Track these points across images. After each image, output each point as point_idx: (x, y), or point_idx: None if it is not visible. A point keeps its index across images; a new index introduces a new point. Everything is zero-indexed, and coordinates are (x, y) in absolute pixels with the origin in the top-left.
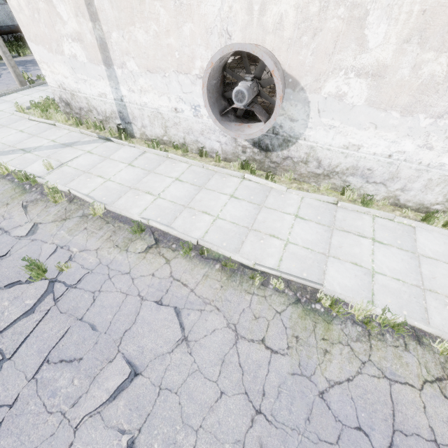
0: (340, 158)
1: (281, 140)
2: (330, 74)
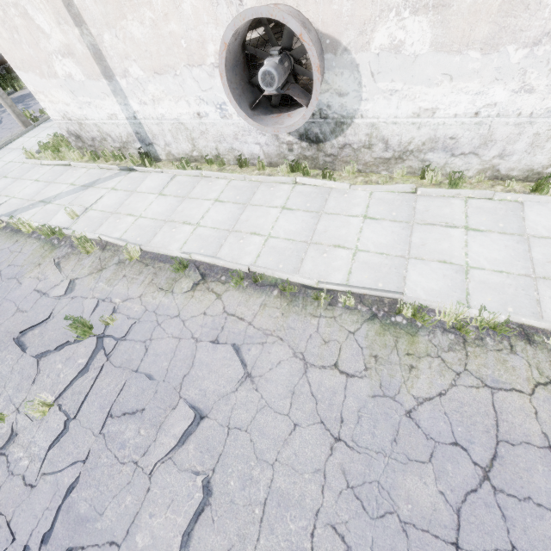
0: (412, 131)
1: (333, 124)
2: (378, 20)
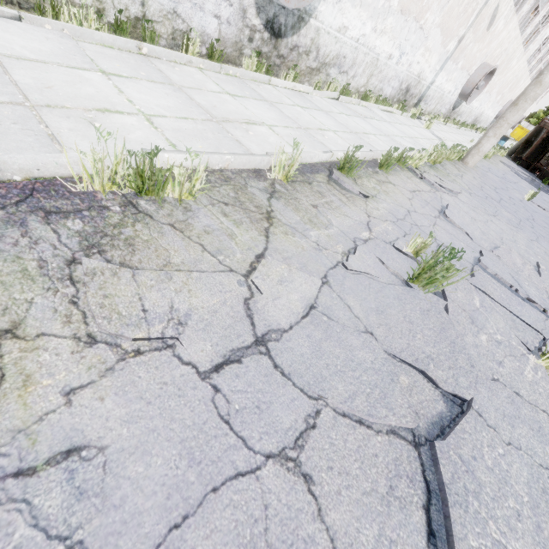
0: (332, 45)
1: (296, 17)
2: None
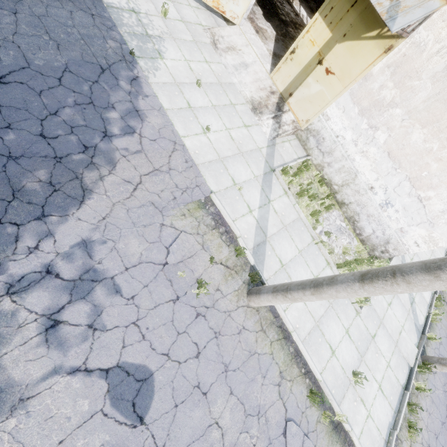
0: None
1: None
2: None
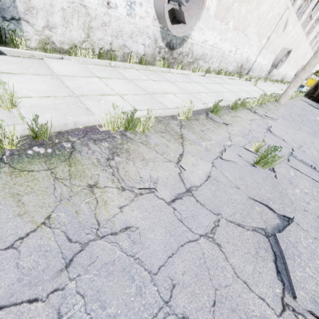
0: (200, 49)
1: (181, 39)
2: None
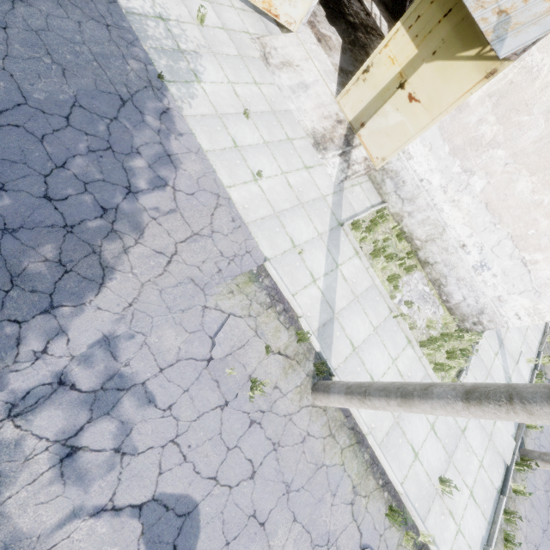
0: None
1: None
2: None
